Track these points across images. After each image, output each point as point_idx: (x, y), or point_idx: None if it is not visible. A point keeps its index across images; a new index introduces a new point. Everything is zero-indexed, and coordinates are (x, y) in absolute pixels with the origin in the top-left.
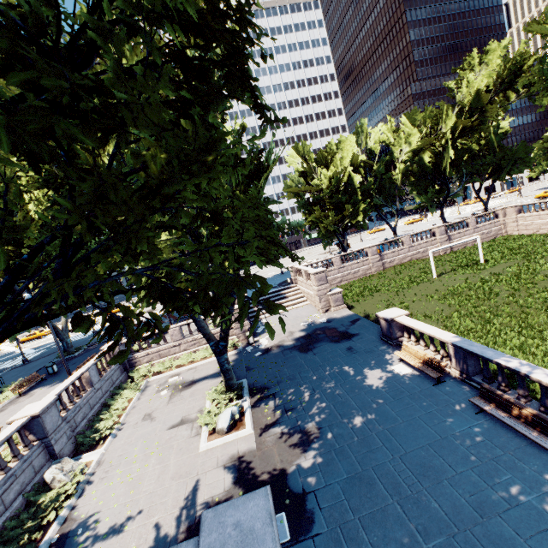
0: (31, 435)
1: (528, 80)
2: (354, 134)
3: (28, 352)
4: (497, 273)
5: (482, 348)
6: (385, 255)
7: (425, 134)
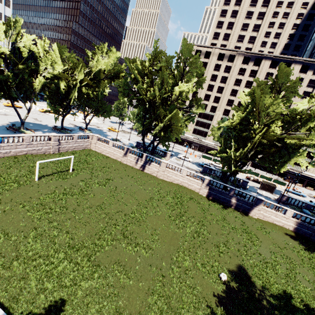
0: None
1: (120, 84)
2: (5, 24)
3: None
4: (75, 184)
5: None
6: (2, 147)
7: (67, 69)
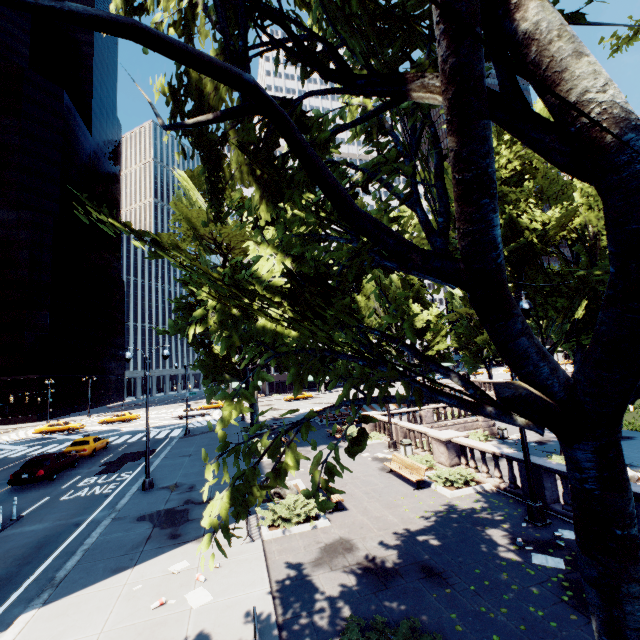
0: (456, 457)
1: None
2: None
3: (151, 429)
4: None
5: None
6: None
7: None
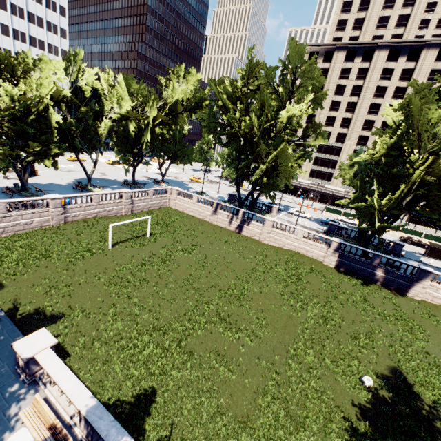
0: None
1: (203, 116)
2: (64, 60)
3: None
4: (154, 253)
5: (109, 424)
6: (71, 209)
7: (136, 106)
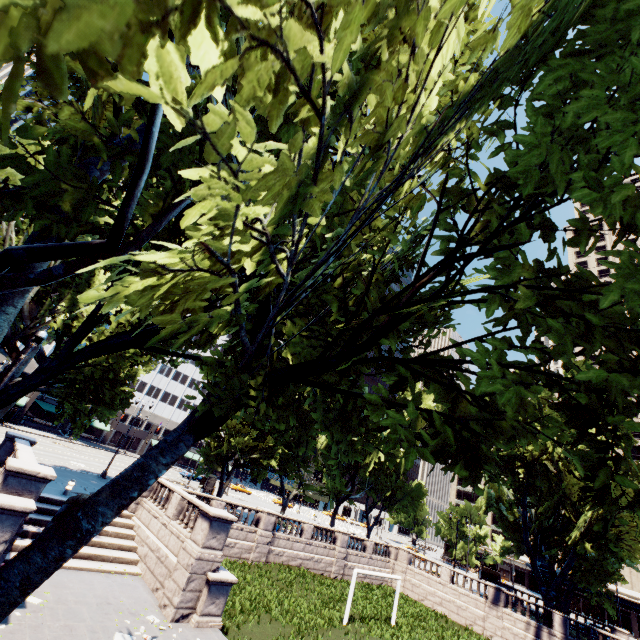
0: None
1: None
2: None
3: None
4: None
5: None
6: (278, 538)
7: None
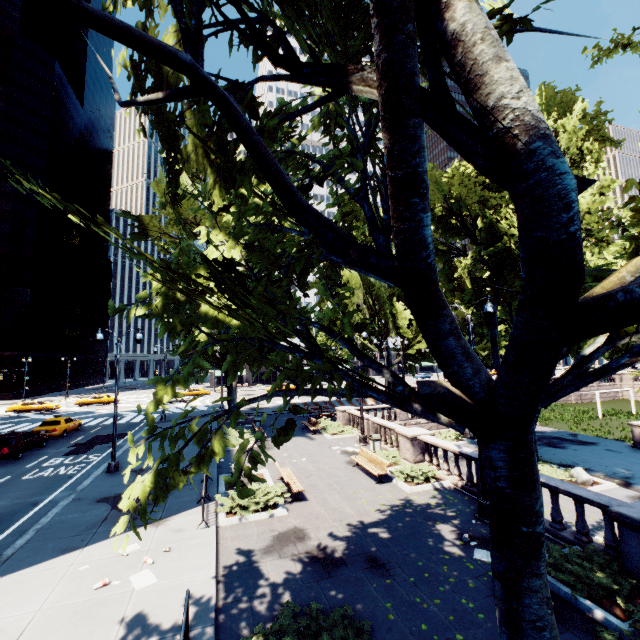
0: (420, 454)
1: None
2: None
3: (128, 413)
4: None
5: None
6: None
7: None
